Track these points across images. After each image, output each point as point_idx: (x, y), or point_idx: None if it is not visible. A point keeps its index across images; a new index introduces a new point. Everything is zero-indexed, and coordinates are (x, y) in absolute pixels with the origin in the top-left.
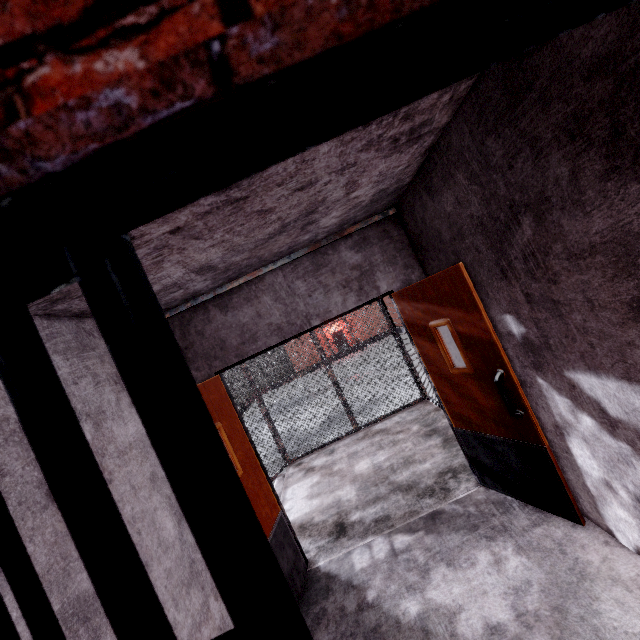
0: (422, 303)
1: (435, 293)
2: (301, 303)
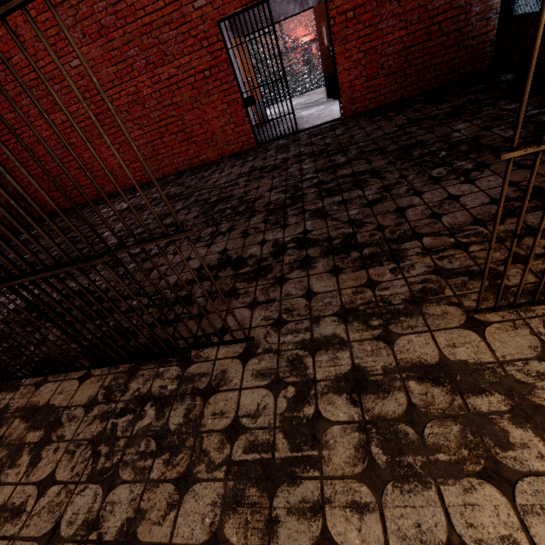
0: (320, 15)
1: (323, 10)
2: (278, 7)
